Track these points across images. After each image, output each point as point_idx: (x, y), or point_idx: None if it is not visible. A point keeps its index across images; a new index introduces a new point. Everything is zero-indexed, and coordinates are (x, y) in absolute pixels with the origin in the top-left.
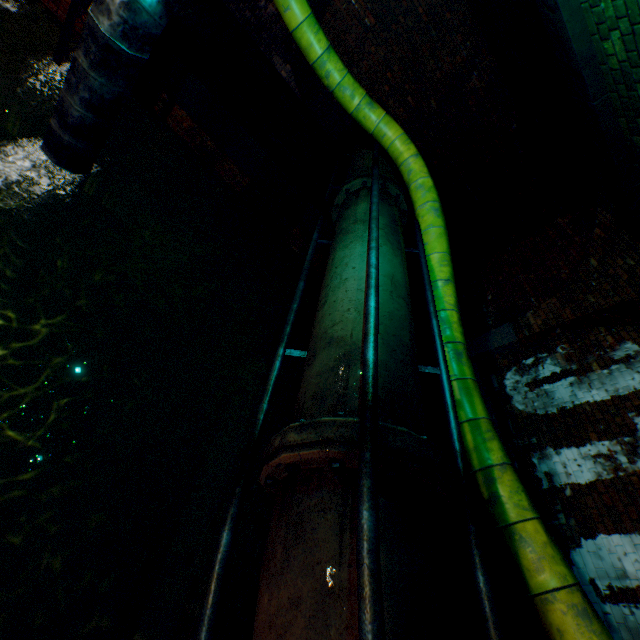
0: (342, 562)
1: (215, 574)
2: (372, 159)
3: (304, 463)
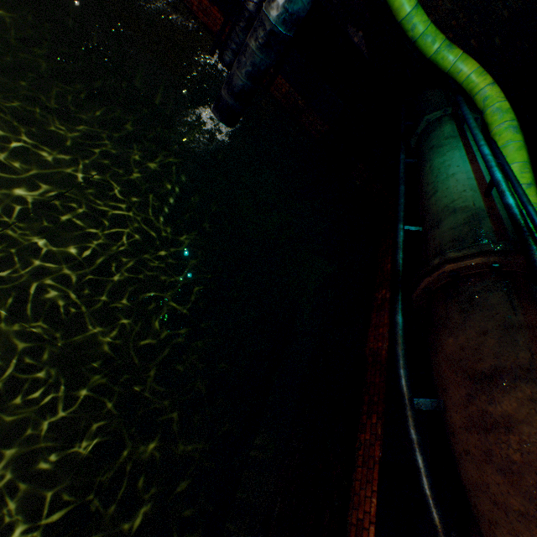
0: (516, 313)
1: (399, 335)
2: (444, 95)
3: (463, 270)
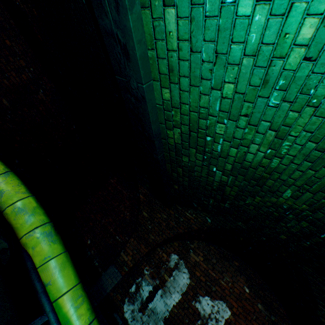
0: None
1: None
2: None
3: None
